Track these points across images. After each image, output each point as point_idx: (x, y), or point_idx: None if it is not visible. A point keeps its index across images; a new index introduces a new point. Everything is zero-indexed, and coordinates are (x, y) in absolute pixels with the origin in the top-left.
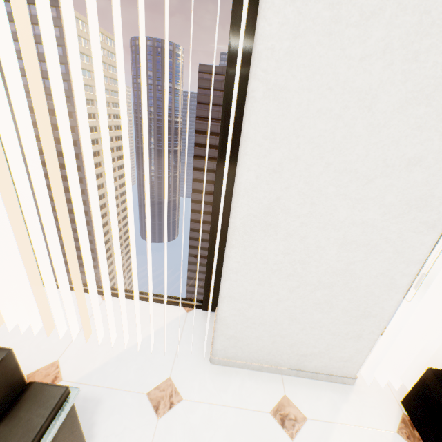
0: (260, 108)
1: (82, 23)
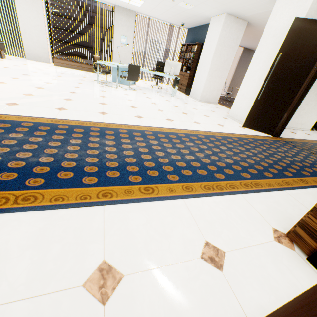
0: (19, 17)
1: None
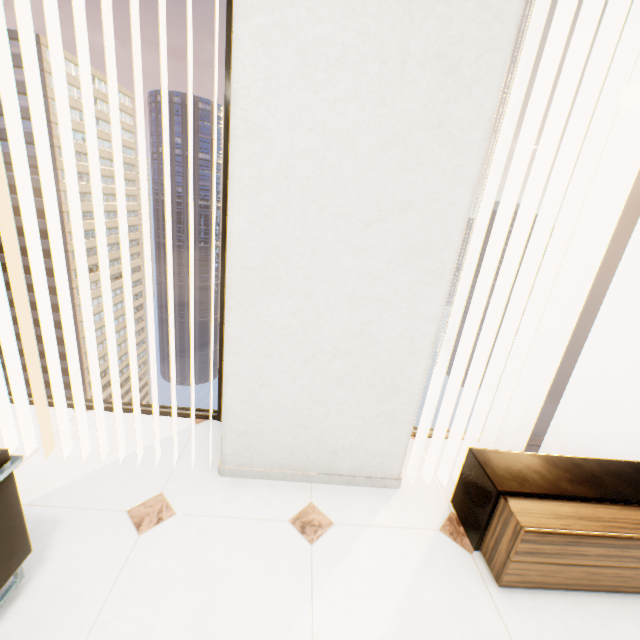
0: (243, 147)
1: (75, 68)
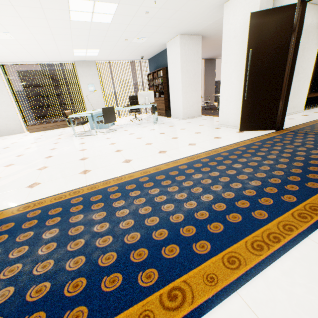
0: None
1: None
